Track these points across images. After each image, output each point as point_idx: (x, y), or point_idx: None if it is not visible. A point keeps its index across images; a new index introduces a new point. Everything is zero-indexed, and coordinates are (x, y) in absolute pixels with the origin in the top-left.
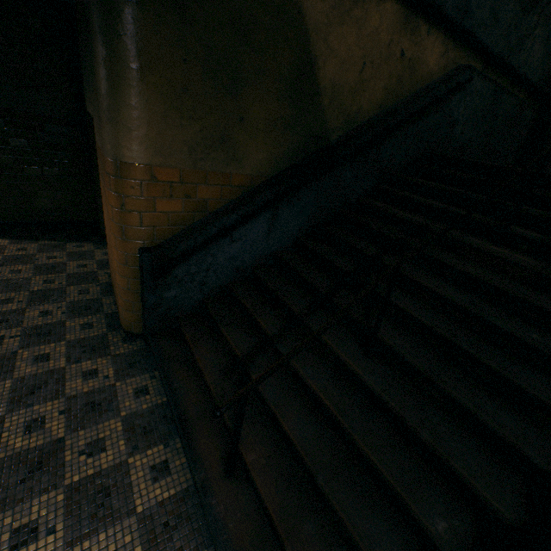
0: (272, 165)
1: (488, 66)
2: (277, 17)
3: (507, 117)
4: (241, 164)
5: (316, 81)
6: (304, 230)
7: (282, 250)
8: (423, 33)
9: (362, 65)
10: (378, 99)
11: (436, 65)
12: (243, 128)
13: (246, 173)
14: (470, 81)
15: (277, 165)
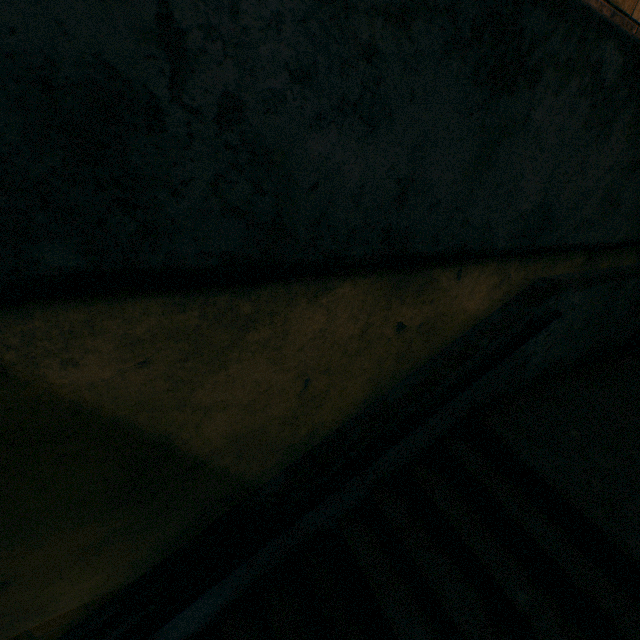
0: (129, 572)
1: (599, 251)
2: (7, 448)
3: (635, 298)
4: (45, 611)
5: (186, 454)
6: (232, 597)
7: (194, 632)
8: (446, 280)
9: (301, 383)
10: (357, 396)
11: (484, 301)
12: (17, 587)
13: (67, 609)
14: (556, 318)
15: (142, 565)
